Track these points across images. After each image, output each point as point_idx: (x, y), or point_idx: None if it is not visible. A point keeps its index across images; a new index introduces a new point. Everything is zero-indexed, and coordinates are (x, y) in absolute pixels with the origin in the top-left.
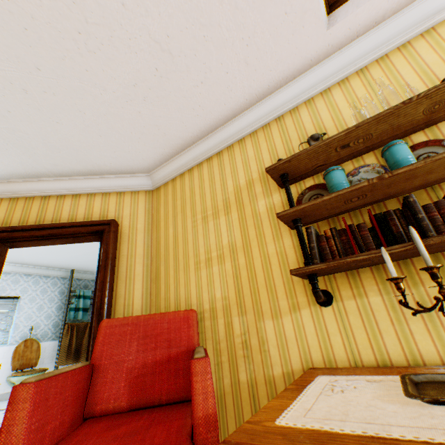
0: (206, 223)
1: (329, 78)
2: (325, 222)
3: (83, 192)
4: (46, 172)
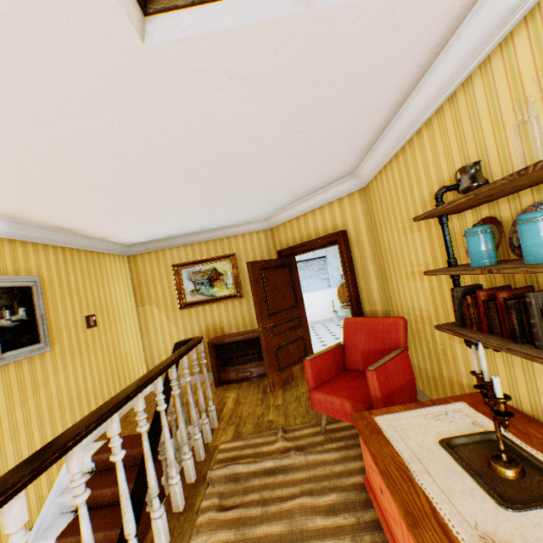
0: (405, 236)
1: (503, 17)
2: None
3: (315, 208)
4: (288, 203)
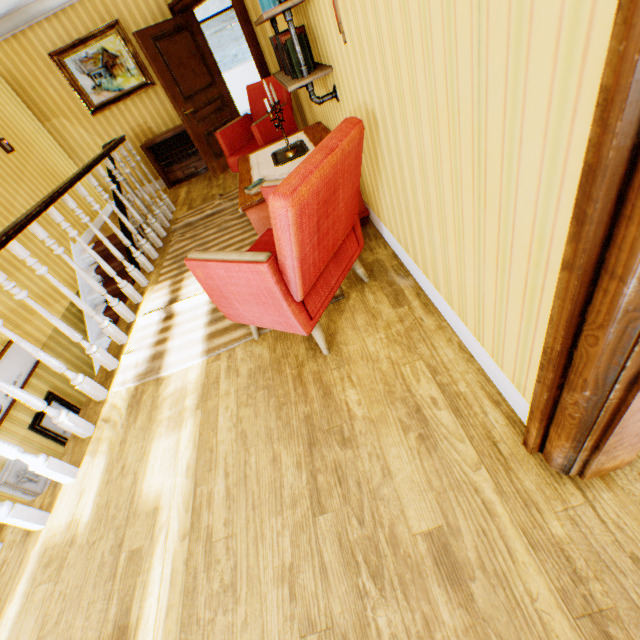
0: None
1: None
2: (294, 13)
3: None
4: None
